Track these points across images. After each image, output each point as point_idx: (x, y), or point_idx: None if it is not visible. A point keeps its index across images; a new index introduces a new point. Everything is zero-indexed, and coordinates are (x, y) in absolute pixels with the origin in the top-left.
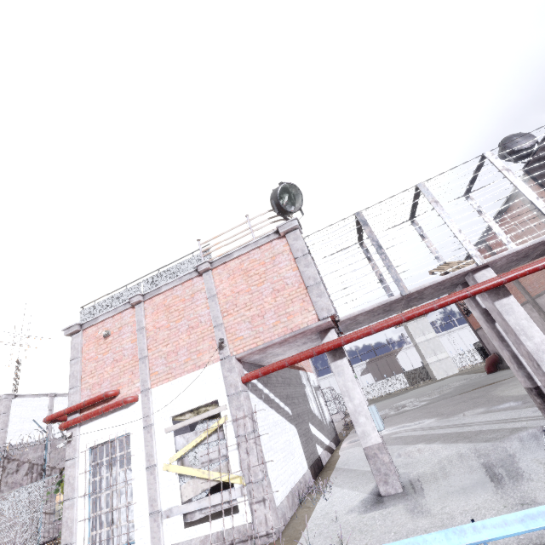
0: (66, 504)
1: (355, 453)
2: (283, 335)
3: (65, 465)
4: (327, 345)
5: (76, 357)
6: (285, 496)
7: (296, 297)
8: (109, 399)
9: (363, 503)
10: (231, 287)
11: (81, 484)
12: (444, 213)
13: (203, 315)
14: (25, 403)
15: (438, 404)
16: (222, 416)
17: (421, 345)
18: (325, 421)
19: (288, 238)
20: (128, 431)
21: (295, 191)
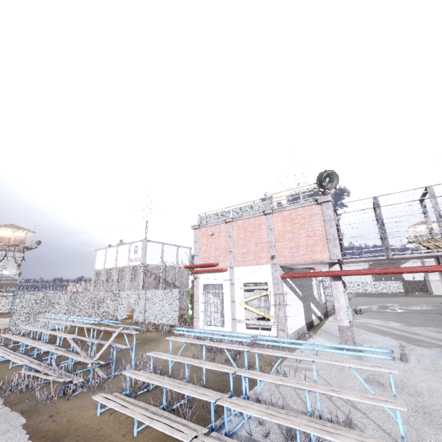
0: (195, 303)
1: (335, 325)
2: (308, 262)
3: (194, 288)
4: (331, 273)
5: (197, 241)
6: (292, 332)
7: (320, 243)
8: (213, 266)
9: (331, 347)
10: (282, 227)
11: (201, 298)
12: (438, 212)
13: (264, 238)
14: (152, 245)
15: (412, 315)
16: (268, 290)
17: (429, 264)
18: (321, 302)
19: (322, 206)
20: (222, 283)
21: (335, 175)
